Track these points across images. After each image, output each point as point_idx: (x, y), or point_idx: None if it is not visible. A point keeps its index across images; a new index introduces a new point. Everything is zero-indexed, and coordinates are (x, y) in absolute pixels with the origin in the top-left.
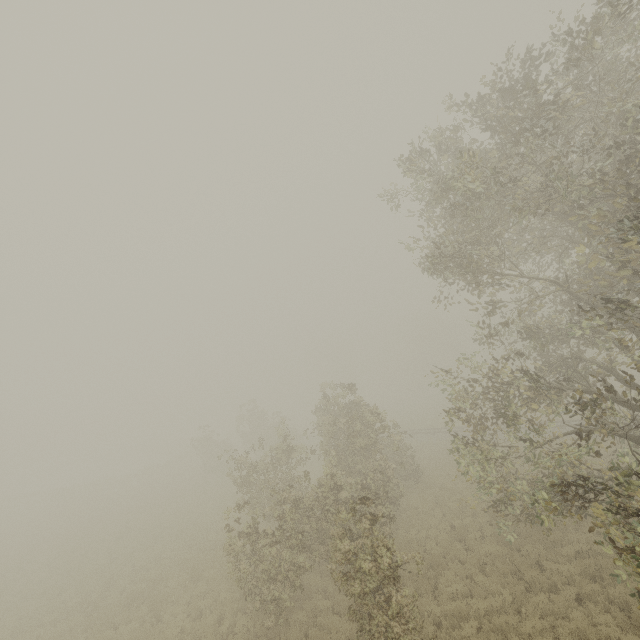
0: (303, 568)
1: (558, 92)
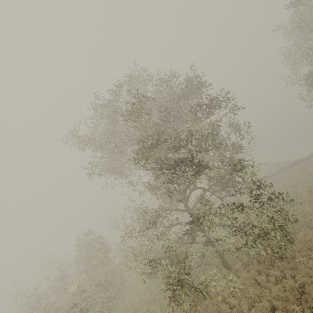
0: None
1: (116, 108)
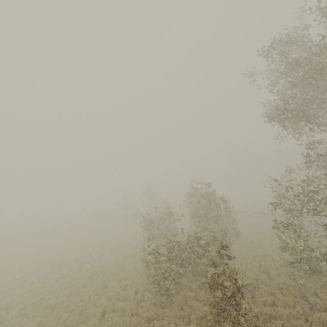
0: (181, 275)
1: None
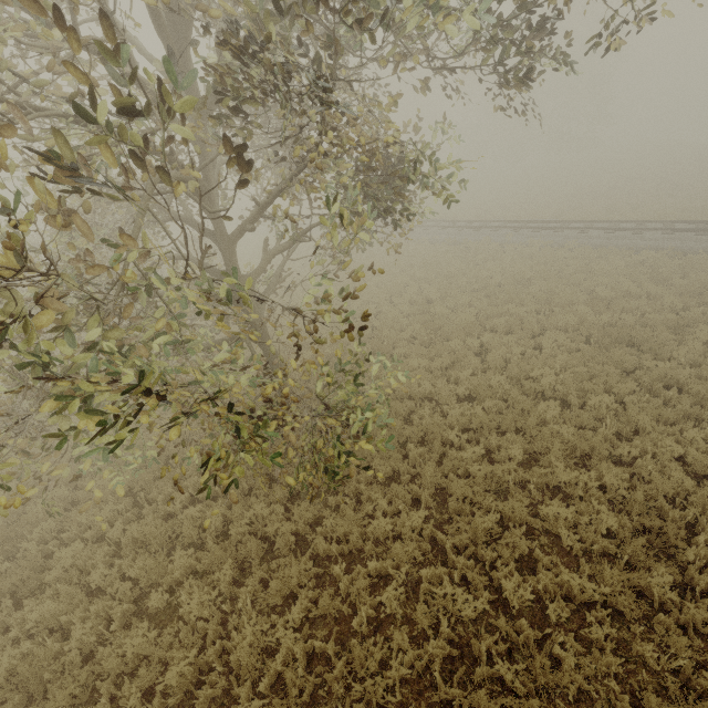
0: None
1: None
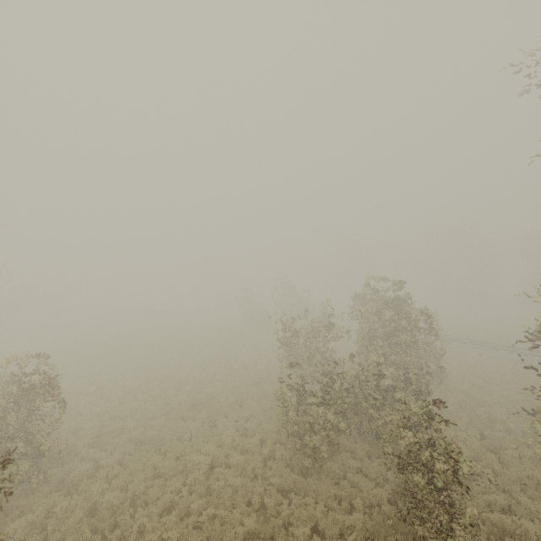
0: (341, 431)
1: None
